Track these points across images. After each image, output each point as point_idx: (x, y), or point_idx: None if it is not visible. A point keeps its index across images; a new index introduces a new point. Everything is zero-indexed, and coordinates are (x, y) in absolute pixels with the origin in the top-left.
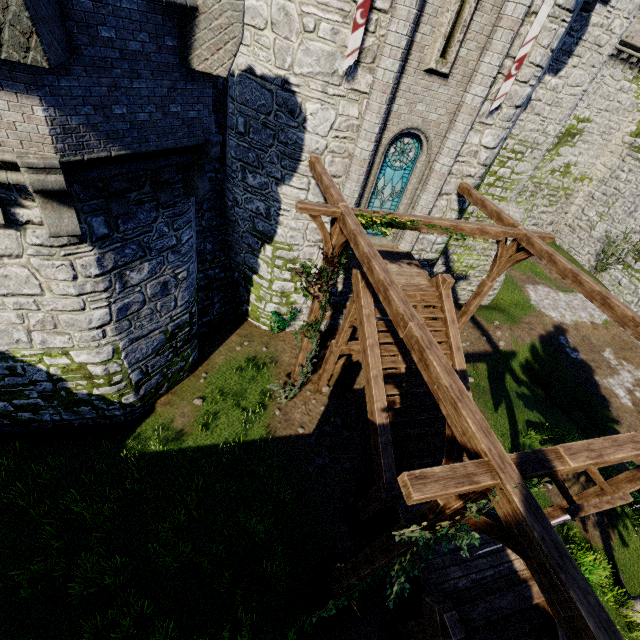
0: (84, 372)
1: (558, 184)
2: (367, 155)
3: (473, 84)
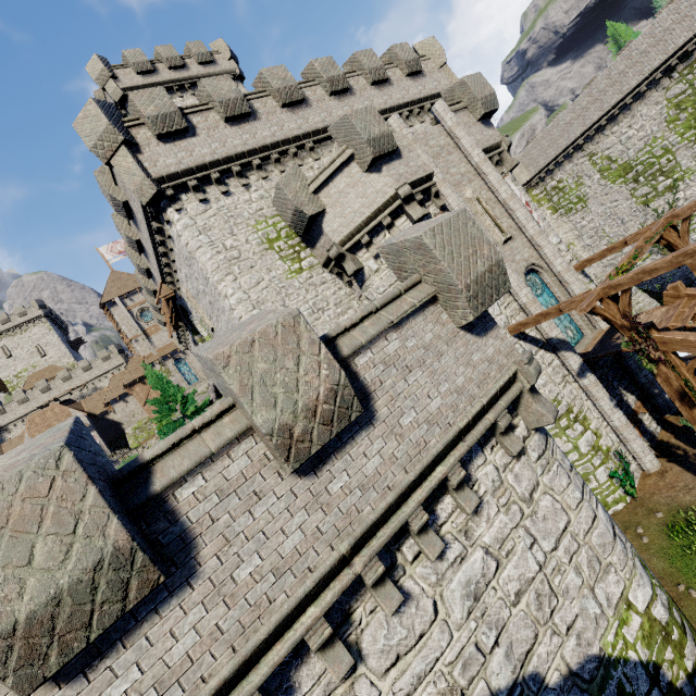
0: (656, 629)
1: None
2: (531, 295)
3: (525, 227)
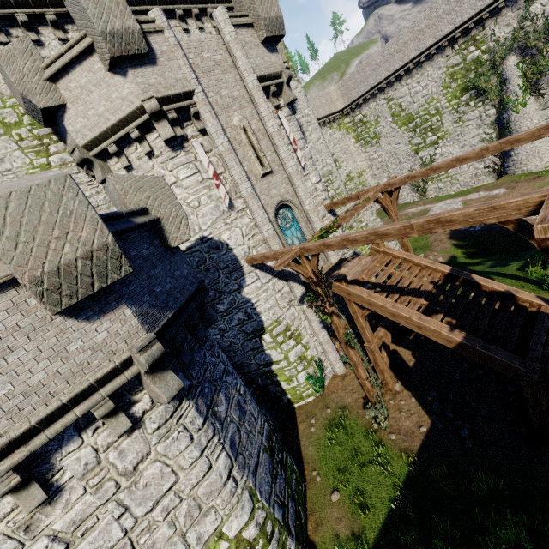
0: (243, 546)
1: (354, 185)
2: (272, 231)
3: (286, 164)
